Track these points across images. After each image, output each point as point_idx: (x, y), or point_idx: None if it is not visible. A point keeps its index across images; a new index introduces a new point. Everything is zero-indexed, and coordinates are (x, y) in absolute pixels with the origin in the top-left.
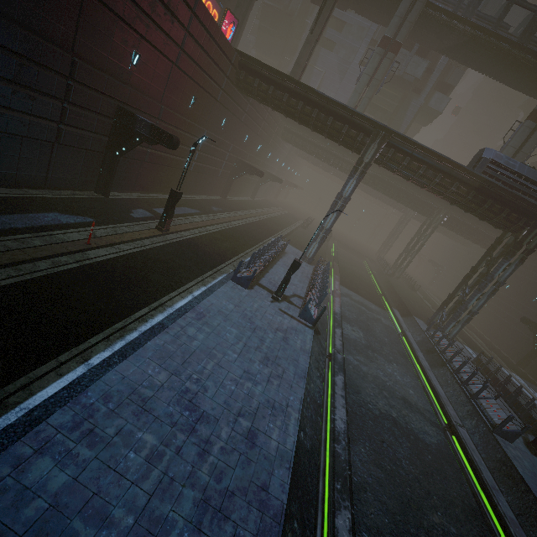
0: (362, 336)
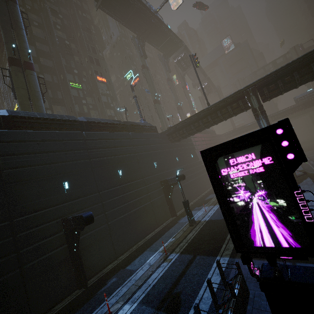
0: None
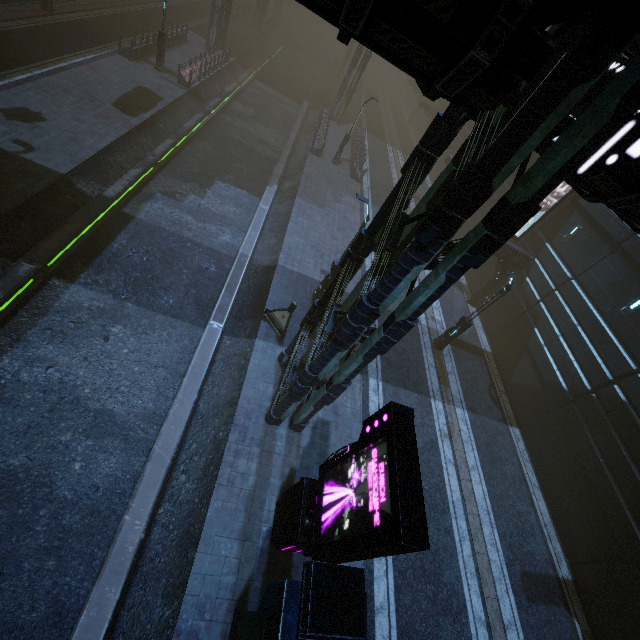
0: (252, 112)
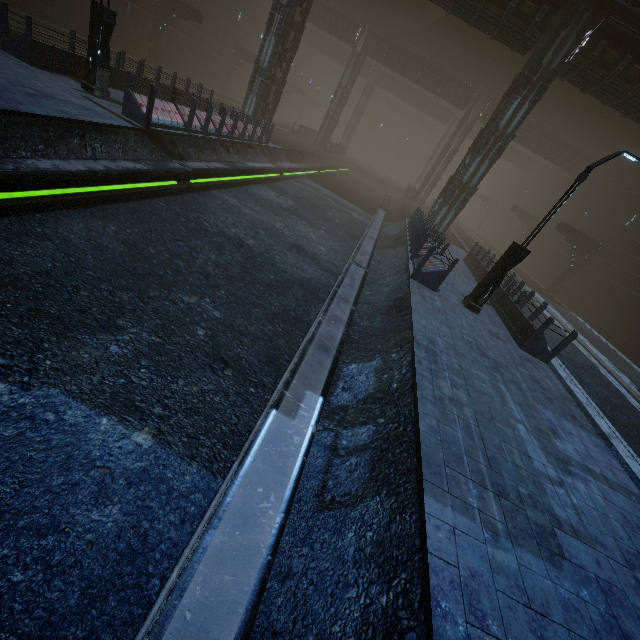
0: (290, 204)
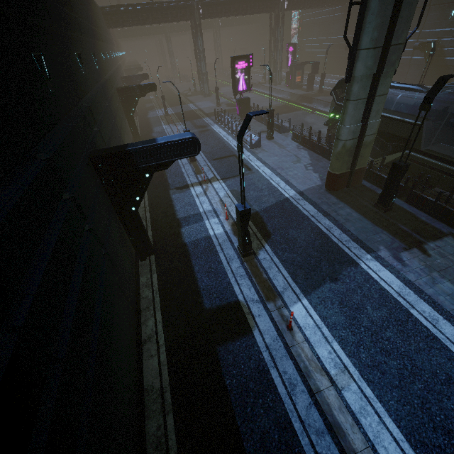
0: None
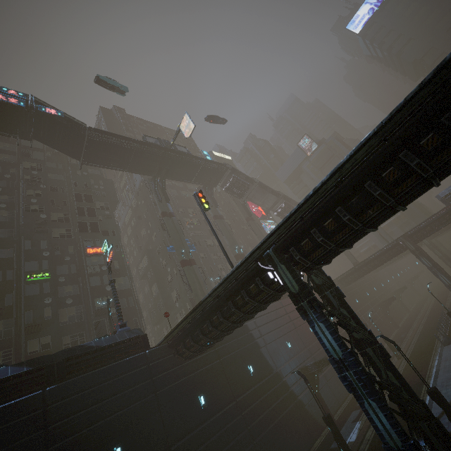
0: None
